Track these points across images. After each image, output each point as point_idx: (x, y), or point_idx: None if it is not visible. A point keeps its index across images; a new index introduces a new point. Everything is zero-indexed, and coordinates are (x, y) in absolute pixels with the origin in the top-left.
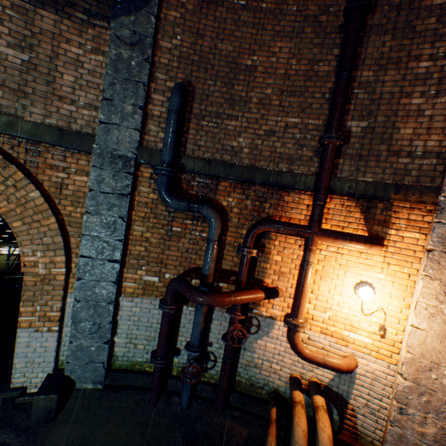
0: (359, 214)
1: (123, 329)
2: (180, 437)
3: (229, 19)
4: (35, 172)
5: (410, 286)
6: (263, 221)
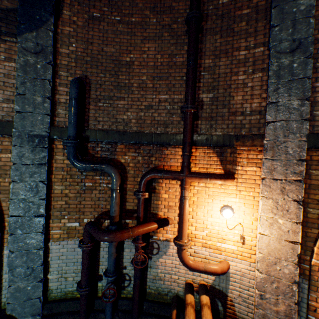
0: (216, 157)
1: (54, 267)
2: None
3: (110, 30)
4: None
5: (255, 205)
6: (150, 171)
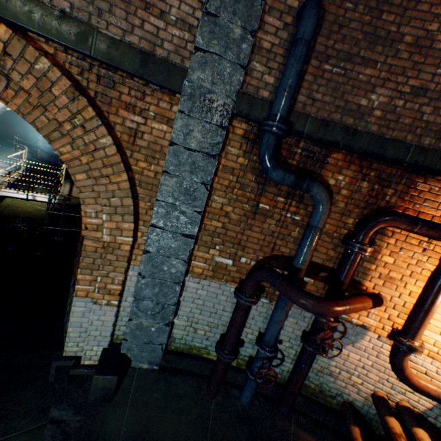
0: None
1: (185, 311)
2: (244, 438)
3: None
4: (106, 111)
5: None
6: (390, 213)
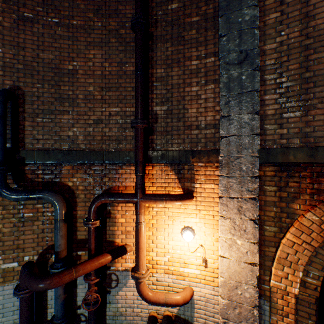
0: (174, 175)
1: None
2: None
3: (46, 34)
4: None
5: (215, 224)
6: (100, 196)
